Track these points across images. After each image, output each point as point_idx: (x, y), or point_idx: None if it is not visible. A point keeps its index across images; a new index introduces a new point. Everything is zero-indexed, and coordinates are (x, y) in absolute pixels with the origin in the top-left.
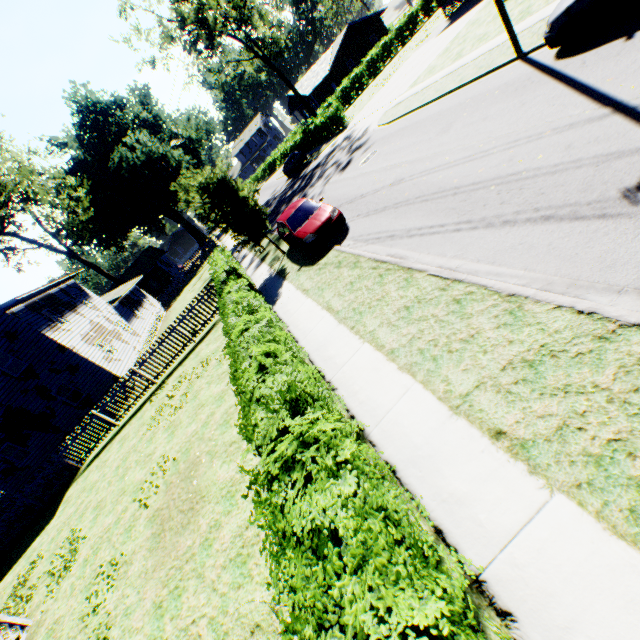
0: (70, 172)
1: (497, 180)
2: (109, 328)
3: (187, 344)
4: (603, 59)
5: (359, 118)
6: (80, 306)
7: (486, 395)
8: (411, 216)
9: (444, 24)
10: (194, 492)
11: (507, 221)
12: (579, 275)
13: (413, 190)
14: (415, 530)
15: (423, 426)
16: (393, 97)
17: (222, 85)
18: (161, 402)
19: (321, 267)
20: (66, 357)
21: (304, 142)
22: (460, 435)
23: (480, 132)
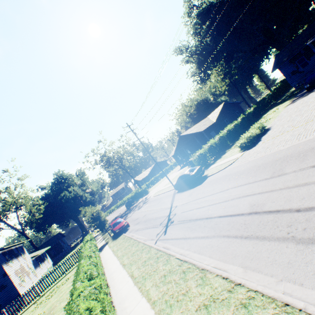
0: (41, 198)
1: (154, 218)
2: (26, 269)
3: (62, 274)
4: (178, 195)
5: (152, 191)
6: (20, 256)
7: (126, 259)
8: (140, 225)
9: (179, 168)
10: (51, 314)
11: (149, 227)
12: (148, 237)
13: (145, 218)
14: (101, 275)
15: (115, 268)
16: (160, 187)
17: (110, 175)
18: (41, 300)
19: (117, 239)
20: (4, 279)
21: (135, 195)
22: (119, 267)
23: (160, 206)
